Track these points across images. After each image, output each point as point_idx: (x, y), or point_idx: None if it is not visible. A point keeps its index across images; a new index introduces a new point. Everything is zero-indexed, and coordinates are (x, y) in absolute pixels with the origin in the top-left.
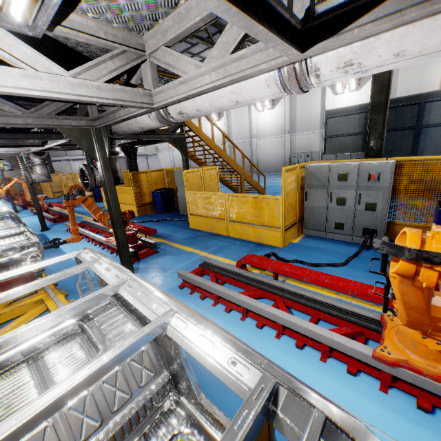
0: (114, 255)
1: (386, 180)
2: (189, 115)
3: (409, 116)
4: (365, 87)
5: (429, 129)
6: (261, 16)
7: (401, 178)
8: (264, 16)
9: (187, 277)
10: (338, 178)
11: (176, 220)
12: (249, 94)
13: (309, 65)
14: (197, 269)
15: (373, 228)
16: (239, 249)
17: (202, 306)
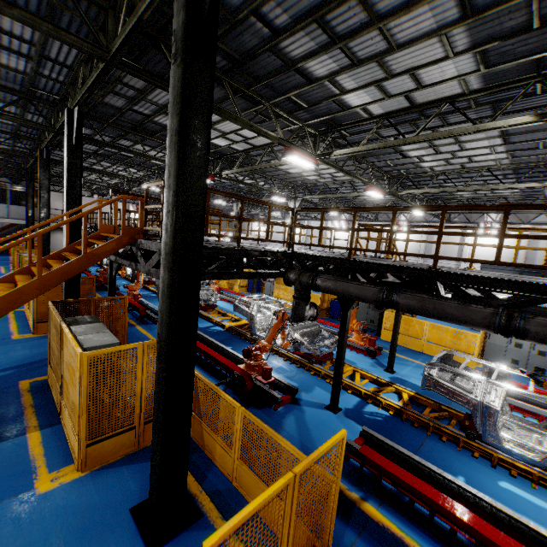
0: (348, 350)
1: None
2: None
3: None
4: None
5: None
6: None
7: None
8: None
9: None
10: None
11: None
12: None
13: None
14: None
15: (541, 368)
16: None
17: None
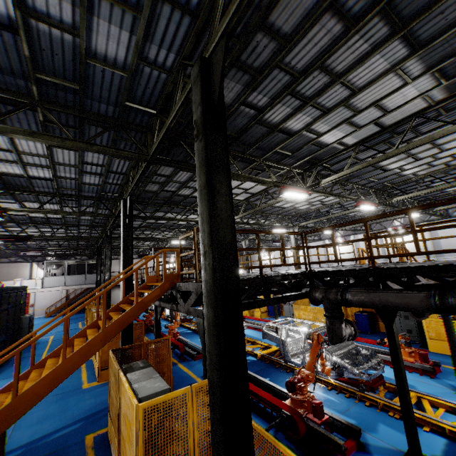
0: None
1: None
2: None
3: None
4: None
5: None
6: None
7: None
8: None
9: None
10: None
11: None
12: None
13: None
14: None
15: None
16: None
17: None
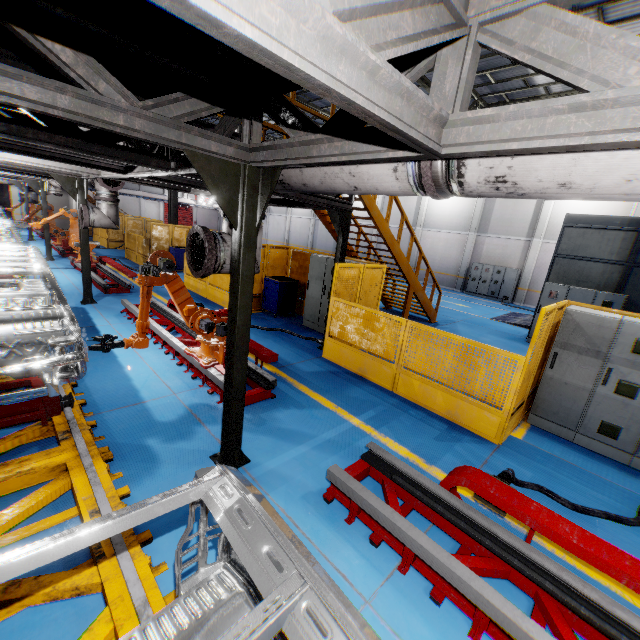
0: (198, 383)
1: None
2: (520, 189)
3: None
4: None
5: None
6: None
7: None
8: None
9: (350, 488)
10: (633, 348)
11: (298, 336)
12: None
13: None
14: (359, 465)
15: None
16: (419, 428)
17: (377, 567)
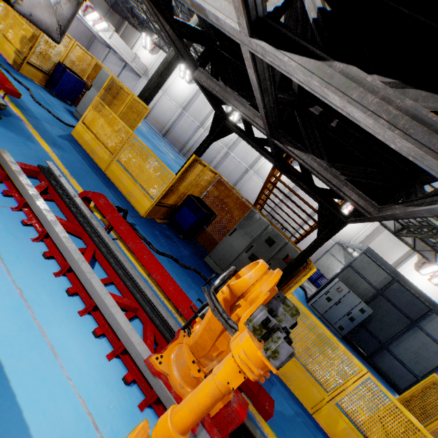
0: None
1: None
2: None
3: (417, 310)
4: None
5: (420, 331)
6: None
7: None
8: None
9: None
10: None
11: None
12: None
13: None
14: None
15: None
16: None
17: None
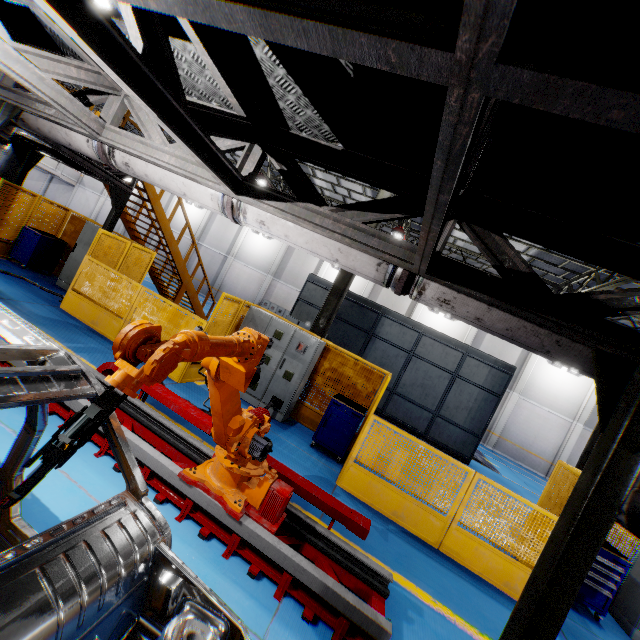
0: None
1: (309, 355)
2: (136, 173)
3: (369, 320)
4: (358, 277)
5: (378, 340)
6: (206, 155)
7: (324, 362)
8: (210, 156)
9: None
10: (274, 334)
11: (42, 288)
12: (197, 196)
13: (242, 207)
14: None
15: (281, 399)
16: None
17: None
